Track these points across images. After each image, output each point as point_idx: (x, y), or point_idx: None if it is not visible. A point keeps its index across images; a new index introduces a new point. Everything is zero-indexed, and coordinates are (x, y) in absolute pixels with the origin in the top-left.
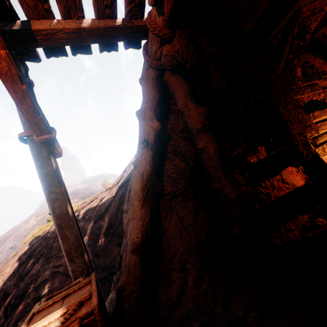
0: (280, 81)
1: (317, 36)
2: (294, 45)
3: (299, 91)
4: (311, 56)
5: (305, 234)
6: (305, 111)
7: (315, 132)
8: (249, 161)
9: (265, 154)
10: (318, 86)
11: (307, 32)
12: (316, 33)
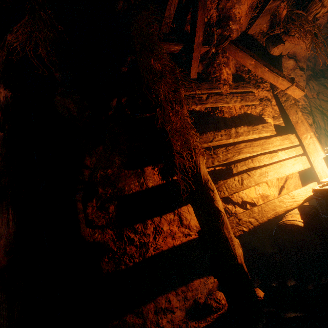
0: (159, 67)
1: (254, 33)
2: (216, 35)
3: (222, 98)
4: (239, 53)
5: (187, 322)
6: (230, 126)
7: (234, 154)
8: (122, 188)
9: (158, 179)
10: (253, 96)
11: (230, 19)
12: (251, 28)
